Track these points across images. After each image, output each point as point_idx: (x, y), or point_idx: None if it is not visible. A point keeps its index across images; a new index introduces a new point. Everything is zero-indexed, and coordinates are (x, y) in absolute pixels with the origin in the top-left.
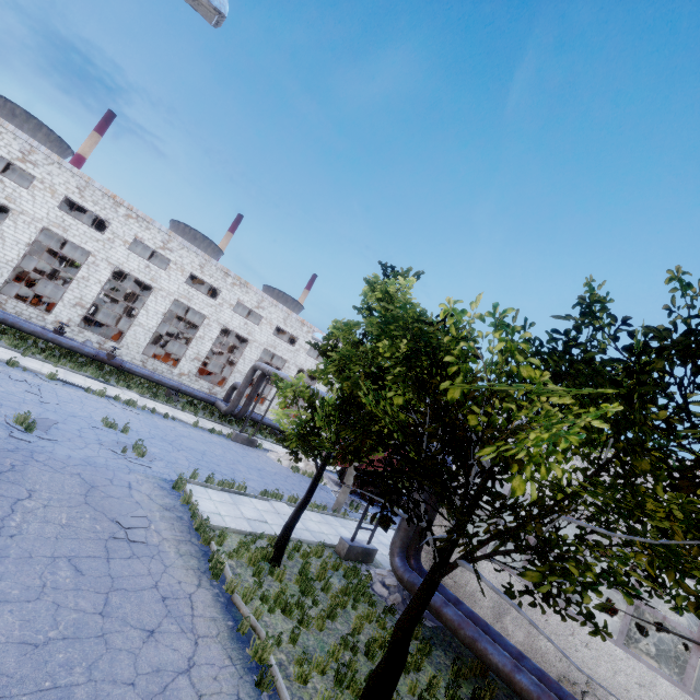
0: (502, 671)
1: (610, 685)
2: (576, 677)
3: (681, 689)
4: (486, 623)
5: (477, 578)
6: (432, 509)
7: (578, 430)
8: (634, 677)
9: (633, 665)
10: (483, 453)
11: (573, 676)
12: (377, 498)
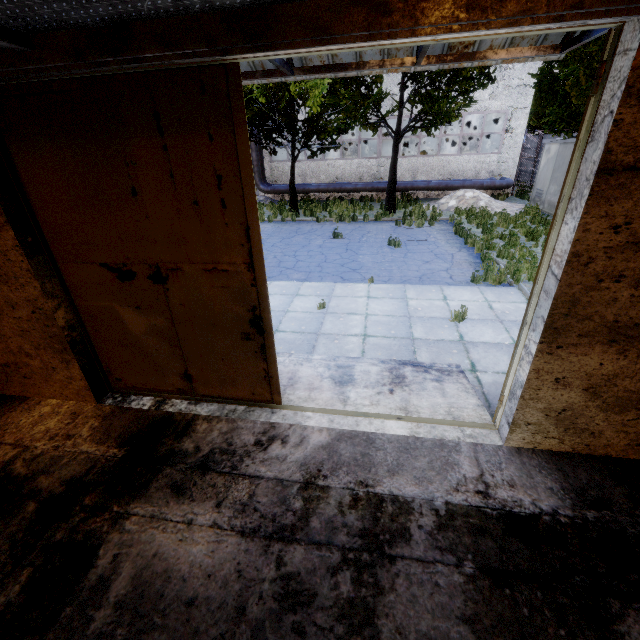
0: (316, 190)
1: (343, 173)
2: (334, 179)
3: (358, 159)
4: (303, 184)
5: (309, 149)
6: (261, 156)
7: (326, 86)
8: (347, 166)
9: (346, 162)
10: (308, 104)
11: (333, 180)
12: (270, 145)
